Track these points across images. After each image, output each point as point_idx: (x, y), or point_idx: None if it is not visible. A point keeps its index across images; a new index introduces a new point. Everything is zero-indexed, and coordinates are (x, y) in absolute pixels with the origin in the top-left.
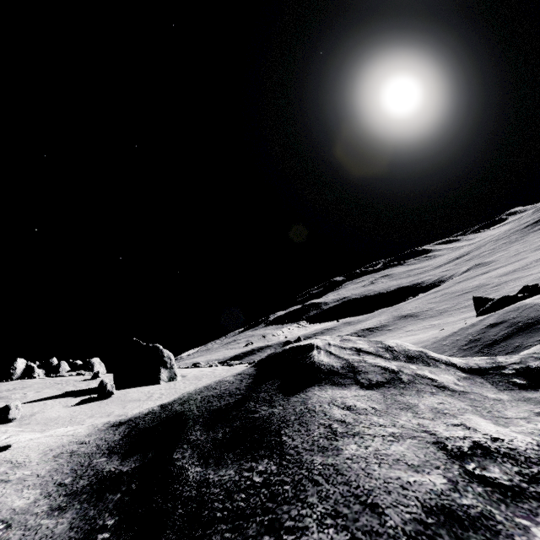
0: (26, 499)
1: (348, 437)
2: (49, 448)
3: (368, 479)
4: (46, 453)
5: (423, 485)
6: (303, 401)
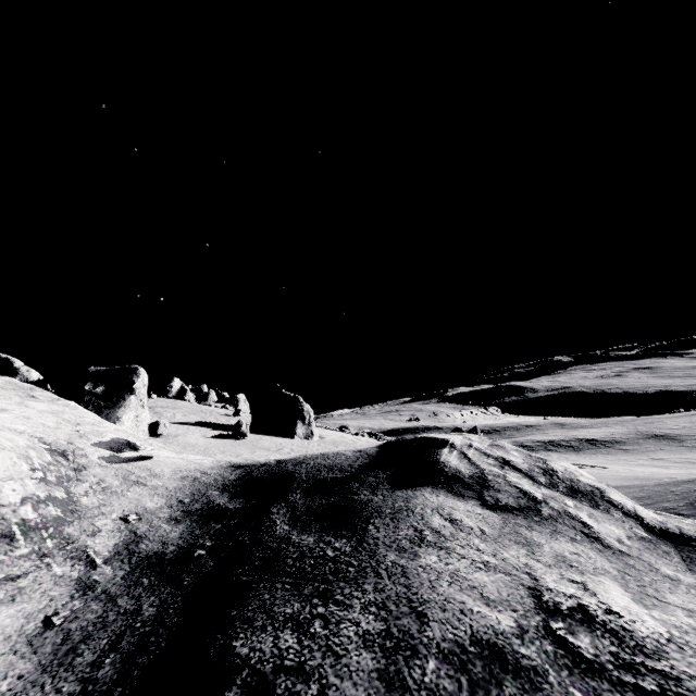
0: (155, 504)
1: (434, 548)
2: (179, 469)
3: (430, 591)
4: (176, 472)
5: (486, 619)
6: (407, 498)
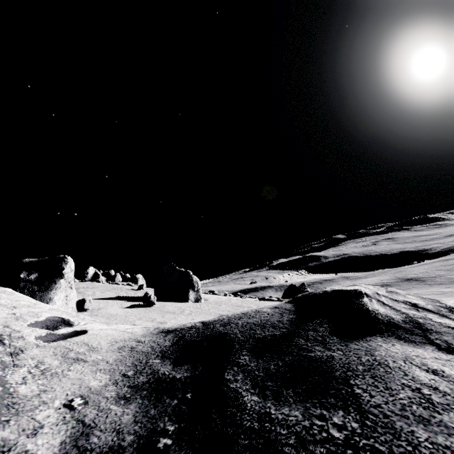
0: (99, 382)
1: None
2: (114, 340)
3: None
4: (113, 344)
5: None
6: (367, 350)
